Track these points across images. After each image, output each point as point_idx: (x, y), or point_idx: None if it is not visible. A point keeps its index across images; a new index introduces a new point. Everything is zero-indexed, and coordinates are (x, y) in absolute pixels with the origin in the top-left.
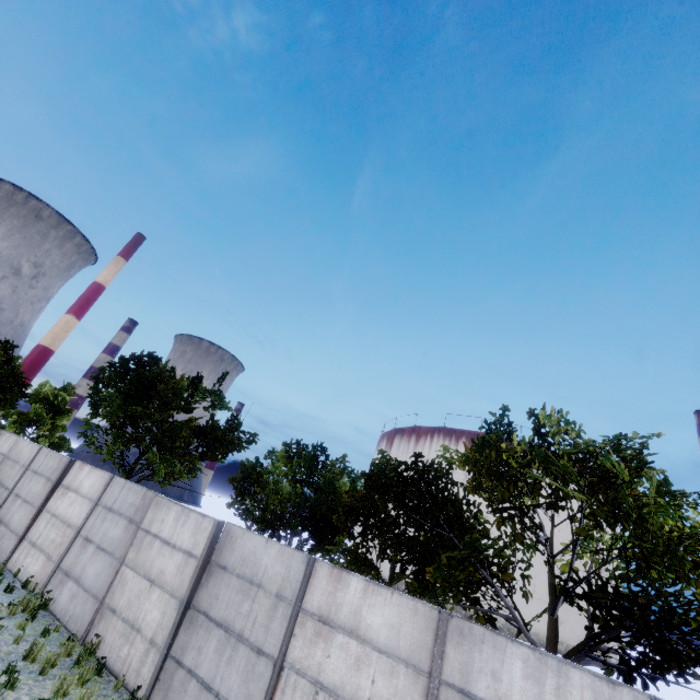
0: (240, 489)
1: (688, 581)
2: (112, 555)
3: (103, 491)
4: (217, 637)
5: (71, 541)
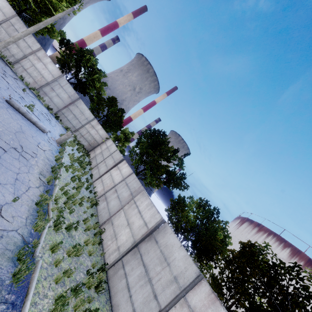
0: (173, 206)
1: None
2: (120, 202)
3: (127, 176)
4: (141, 270)
5: (111, 188)
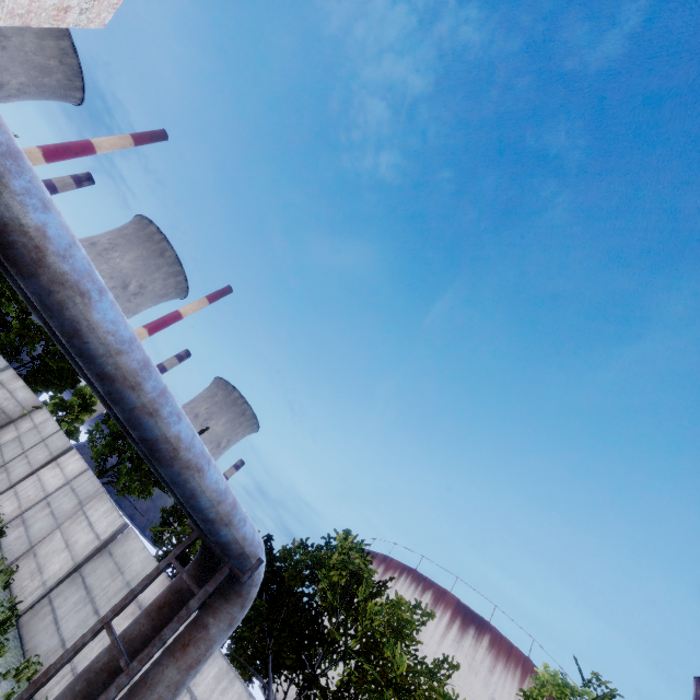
0: (165, 519)
1: (360, 686)
2: (56, 519)
3: (77, 476)
4: (80, 594)
5: (39, 501)
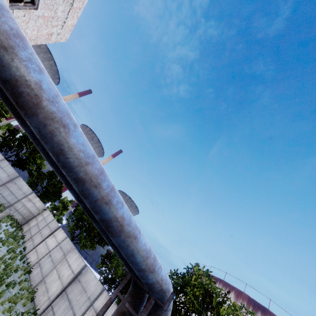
0: (103, 260)
1: None
2: (54, 263)
3: (62, 241)
4: (66, 304)
5: (46, 254)
